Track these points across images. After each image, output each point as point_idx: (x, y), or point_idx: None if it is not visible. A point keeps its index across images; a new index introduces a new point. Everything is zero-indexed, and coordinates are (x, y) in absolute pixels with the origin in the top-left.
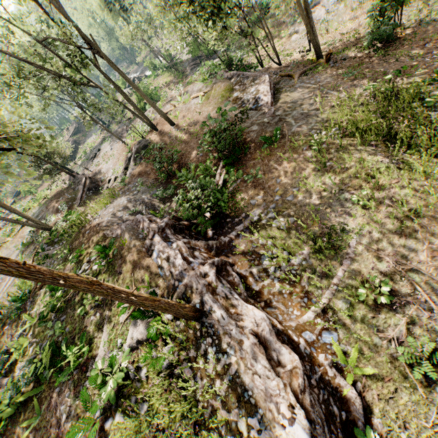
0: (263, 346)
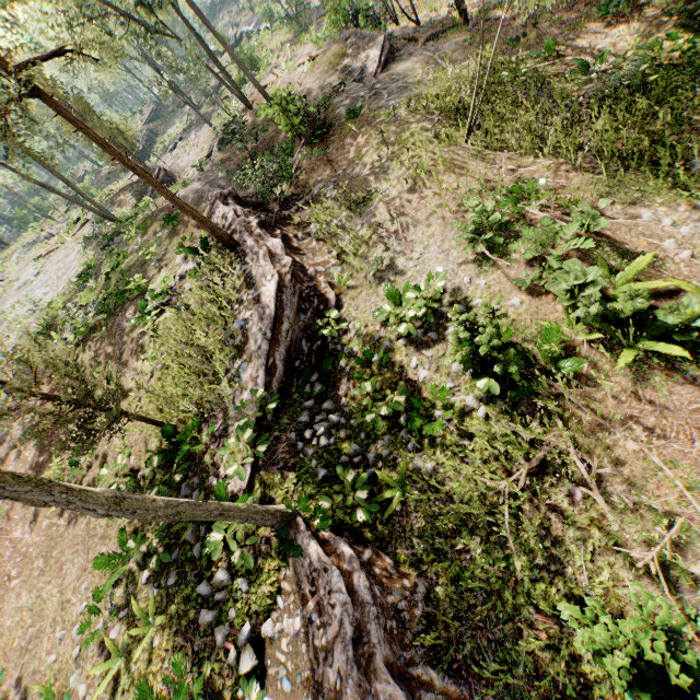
0: (272, 256)
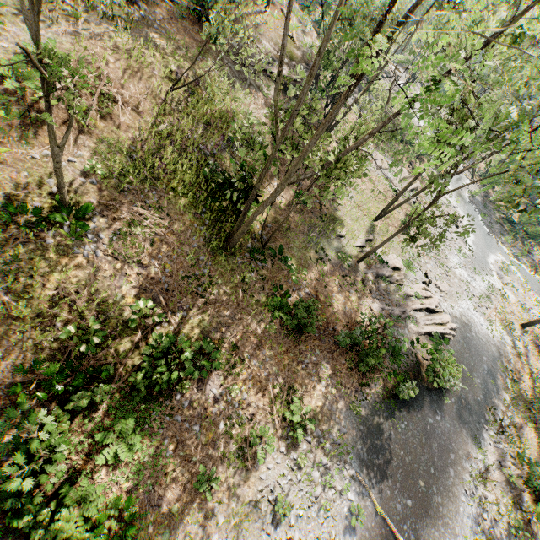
0: None
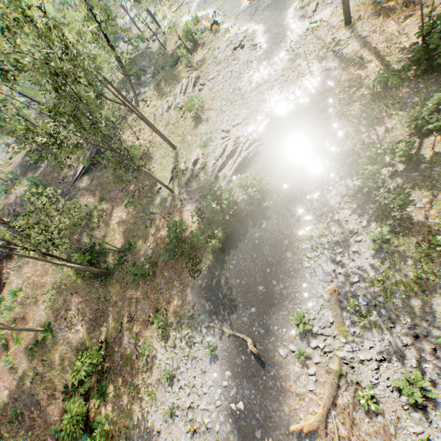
0: None
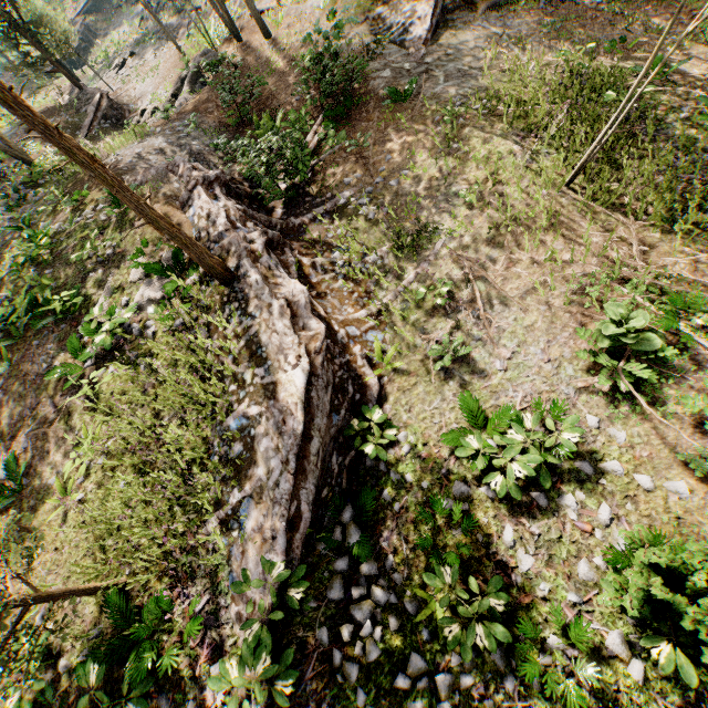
0: (292, 314)
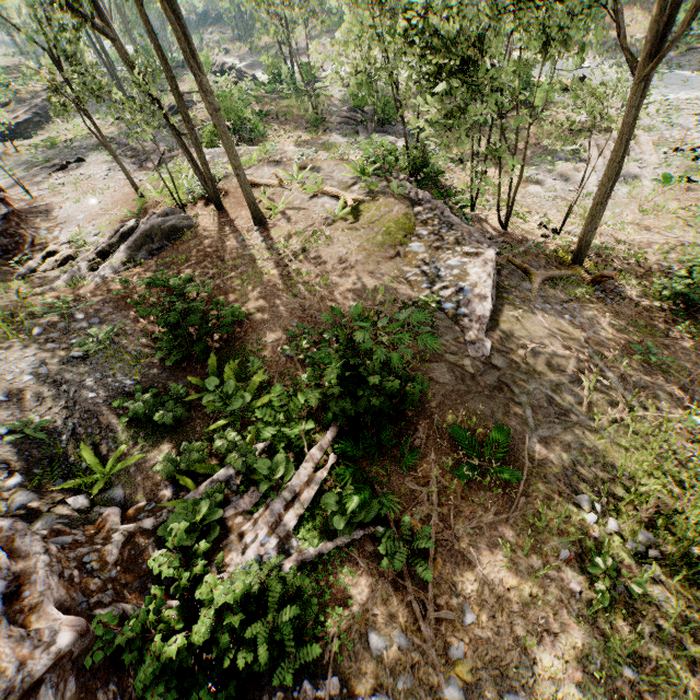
0: None
